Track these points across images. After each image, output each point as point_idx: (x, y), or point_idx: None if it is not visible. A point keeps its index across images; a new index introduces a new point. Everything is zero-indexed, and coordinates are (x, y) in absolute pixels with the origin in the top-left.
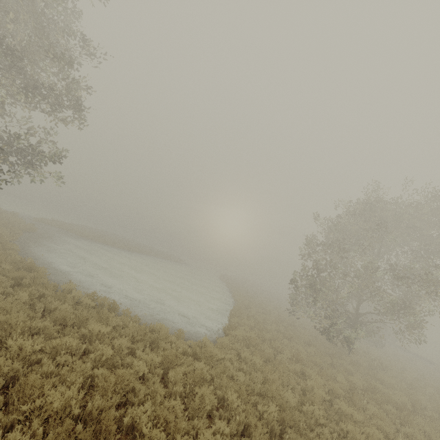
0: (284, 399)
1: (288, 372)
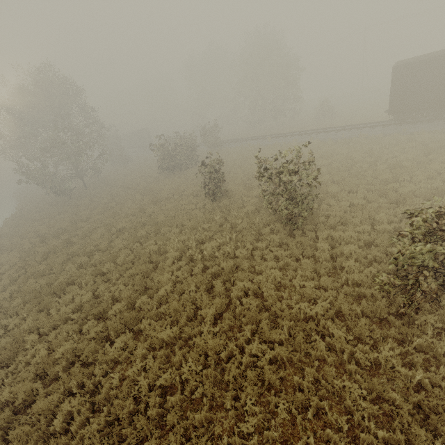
0: (2, 245)
1: (16, 233)
